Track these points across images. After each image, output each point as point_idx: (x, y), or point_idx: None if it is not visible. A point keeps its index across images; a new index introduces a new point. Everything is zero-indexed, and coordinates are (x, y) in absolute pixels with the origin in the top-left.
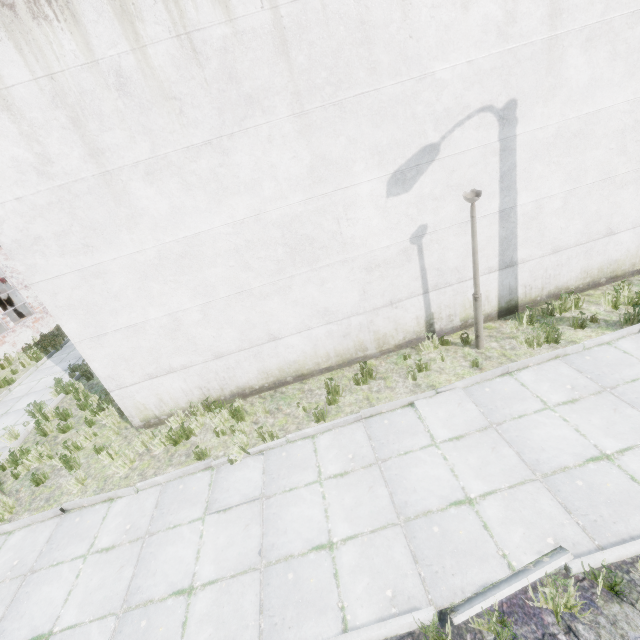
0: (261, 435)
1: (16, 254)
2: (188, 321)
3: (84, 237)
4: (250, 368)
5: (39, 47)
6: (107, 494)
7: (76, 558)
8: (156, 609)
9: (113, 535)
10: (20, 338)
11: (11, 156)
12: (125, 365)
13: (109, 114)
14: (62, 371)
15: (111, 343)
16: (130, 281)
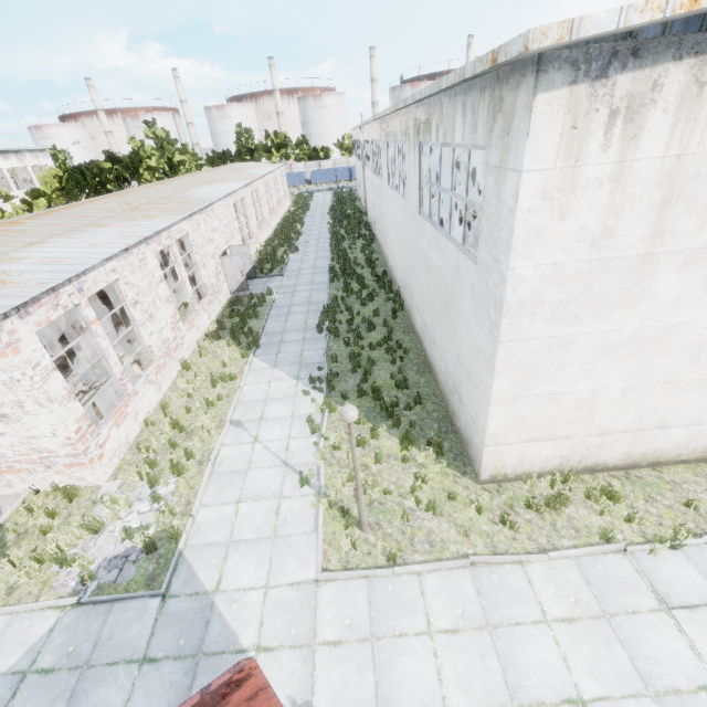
0: (673, 530)
1: (510, 313)
2: (603, 398)
3: (580, 308)
4: (619, 448)
5: (693, 127)
6: (519, 557)
7: (536, 622)
8: (693, 700)
9: (561, 605)
10: (201, 322)
11: (581, 224)
12: (517, 426)
13: (699, 201)
14: (292, 378)
15: (522, 405)
16: (585, 354)
